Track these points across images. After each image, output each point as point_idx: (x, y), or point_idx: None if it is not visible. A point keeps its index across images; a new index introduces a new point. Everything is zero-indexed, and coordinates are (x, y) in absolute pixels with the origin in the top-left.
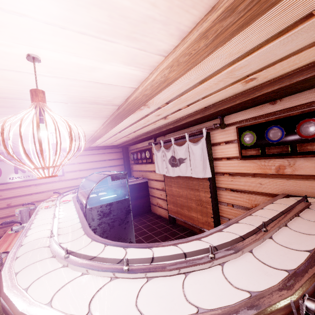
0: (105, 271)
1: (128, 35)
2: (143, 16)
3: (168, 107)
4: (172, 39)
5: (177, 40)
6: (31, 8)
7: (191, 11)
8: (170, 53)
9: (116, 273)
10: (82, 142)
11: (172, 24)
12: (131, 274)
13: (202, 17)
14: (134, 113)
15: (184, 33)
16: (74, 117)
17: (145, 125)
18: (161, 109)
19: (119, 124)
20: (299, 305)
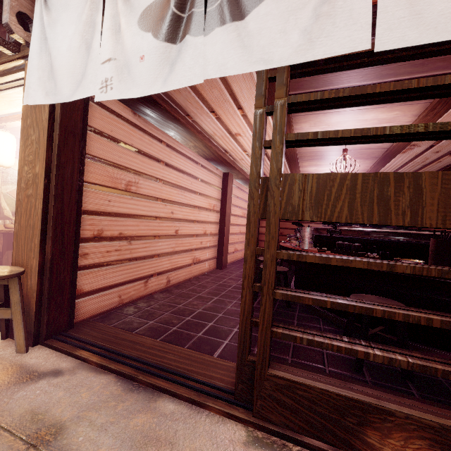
0: (356, 226)
1: (387, 122)
2: (392, 117)
3: (443, 144)
4: (411, 118)
5: (415, 117)
6: (351, 125)
7: (416, 111)
8: (414, 121)
9: (362, 227)
10: (358, 168)
11: (408, 115)
12: (369, 227)
13: (424, 110)
14: (405, 153)
15: (418, 115)
16: (352, 159)
17: (425, 164)
18: (435, 146)
19: (391, 164)
20: (450, 238)
